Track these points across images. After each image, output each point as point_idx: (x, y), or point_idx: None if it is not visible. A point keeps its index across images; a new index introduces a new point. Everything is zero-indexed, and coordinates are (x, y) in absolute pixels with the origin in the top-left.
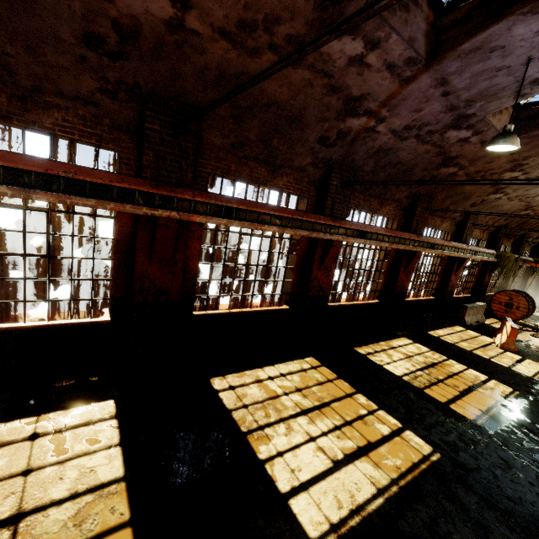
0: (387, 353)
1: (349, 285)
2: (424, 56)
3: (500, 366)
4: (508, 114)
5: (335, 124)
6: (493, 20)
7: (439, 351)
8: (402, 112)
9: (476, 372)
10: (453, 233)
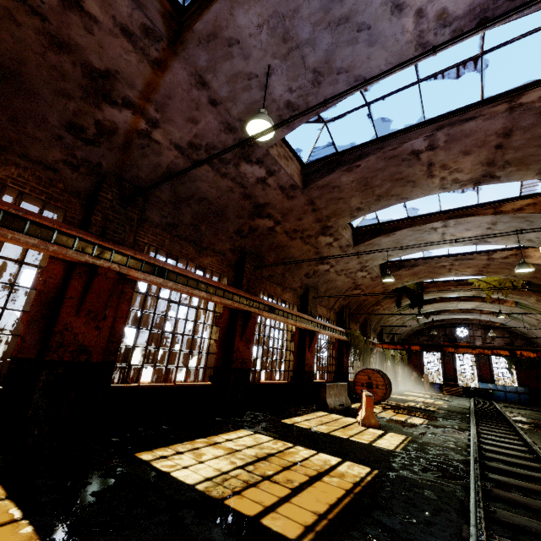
0: (198, 451)
1: (156, 356)
2: (164, 33)
3: (359, 444)
4: (295, 166)
5: (87, 109)
6: None
7: (285, 438)
8: (177, 119)
9: (327, 456)
10: (299, 306)
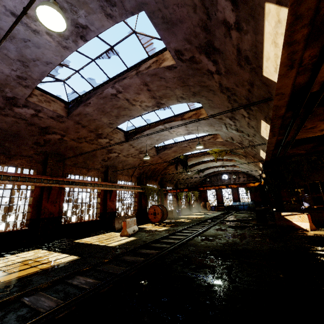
0: None
1: None
2: None
3: (98, 246)
4: (59, 105)
5: None
6: None
7: (56, 250)
8: None
9: (64, 255)
10: (103, 178)
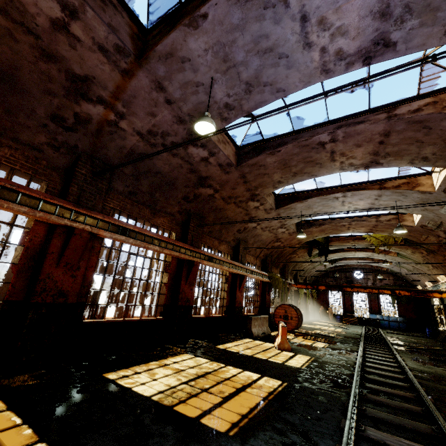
0: (152, 372)
1: (118, 297)
2: (132, 50)
3: (275, 363)
4: (231, 149)
5: (68, 104)
6: (171, 29)
7: (219, 360)
8: (139, 113)
9: (250, 373)
10: (232, 255)
